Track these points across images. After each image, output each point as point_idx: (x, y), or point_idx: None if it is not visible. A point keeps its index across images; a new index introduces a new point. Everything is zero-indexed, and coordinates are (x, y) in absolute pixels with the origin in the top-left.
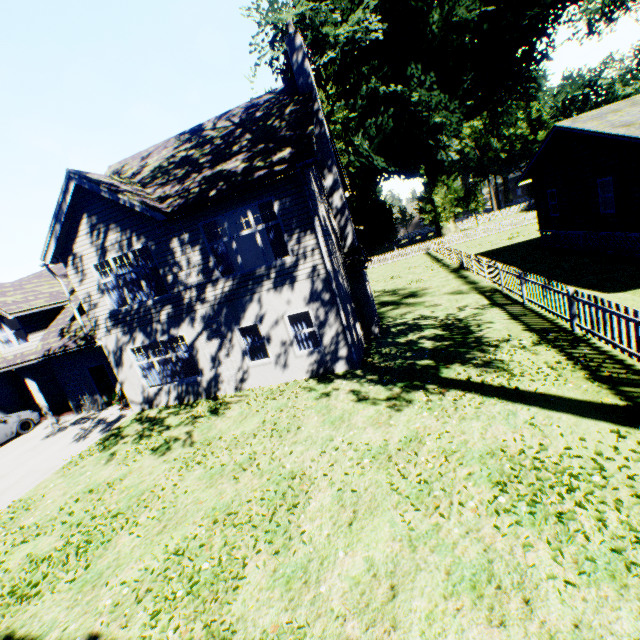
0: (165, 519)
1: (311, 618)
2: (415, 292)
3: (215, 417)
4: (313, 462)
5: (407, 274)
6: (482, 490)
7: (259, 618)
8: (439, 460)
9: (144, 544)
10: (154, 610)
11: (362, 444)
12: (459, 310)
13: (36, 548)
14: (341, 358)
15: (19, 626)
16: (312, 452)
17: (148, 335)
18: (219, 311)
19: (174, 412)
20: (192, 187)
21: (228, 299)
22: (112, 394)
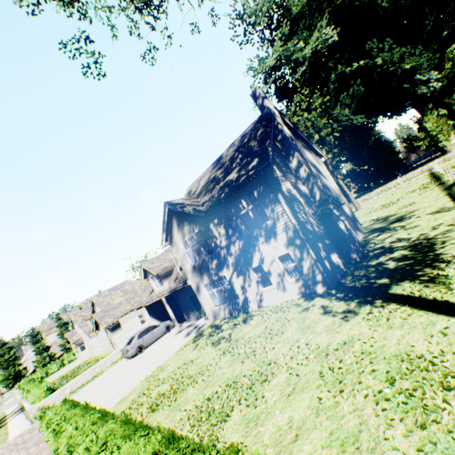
0: (208, 381)
1: (252, 443)
2: (402, 216)
3: (244, 324)
4: (283, 355)
5: (403, 199)
6: (377, 382)
7: (230, 437)
8: (358, 358)
9: (197, 393)
10: (192, 424)
11: (314, 344)
12: (432, 229)
13: (161, 389)
14: (319, 282)
15: (150, 421)
16: (284, 348)
17: (209, 277)
18: (239, 259)
19: (226, 321)
20: (215, 194)
21: (242, 251)
22: (201, 311)
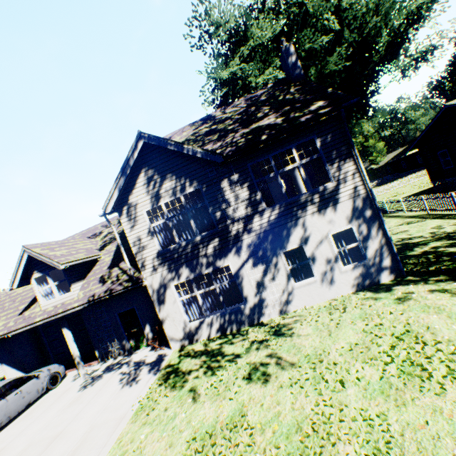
0: None
1: None
2: None
3: (287, 337)
4: None
5: None
6: None
7: None
8: None
9: None
10: None
11: None
12: (437, 228)
13: None
14: (385, 268)
15: None
16: None
17: (193, 269)
18: (264, 238)
19: (225, 342)
20: (235, 140)
21: (273, 226)
22: (139, 337)
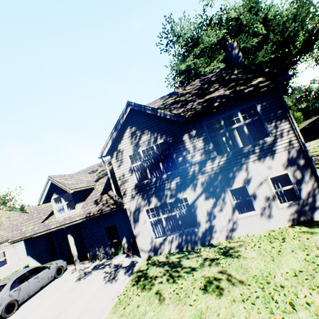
0: None
1: None
2: None
3: (234, 258)
4: None
5: None
6: None
7: None
8: None
9: None
10: None
11: None
12: None
13: None
14: (318, 208)
15: None
16: None
17: (160, 199)
18: (214, 178)
19: (182, 256)
20: (194, 107)
21: (222, 169)
22: (118, 246)
